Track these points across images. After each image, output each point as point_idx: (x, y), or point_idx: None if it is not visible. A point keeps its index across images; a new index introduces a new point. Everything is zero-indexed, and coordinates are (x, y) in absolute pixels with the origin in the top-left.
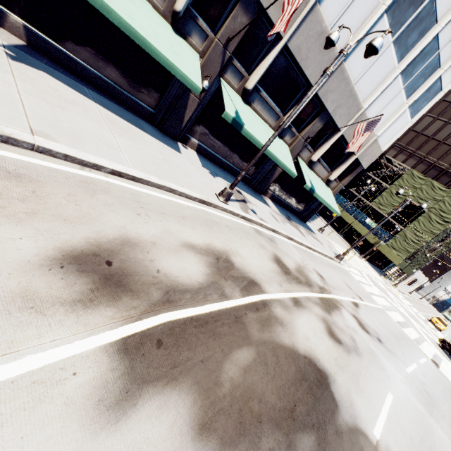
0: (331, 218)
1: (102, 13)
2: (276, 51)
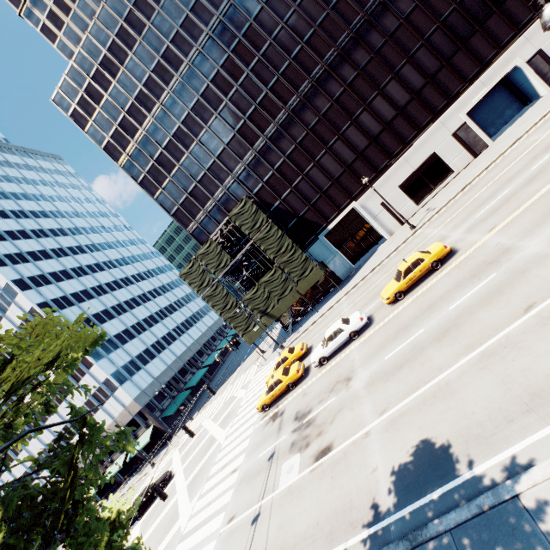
0: None
1: None
2: None
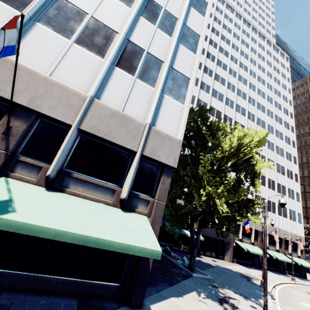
0: (307, 269)
1: (256, 254)
2: (267, 236)
